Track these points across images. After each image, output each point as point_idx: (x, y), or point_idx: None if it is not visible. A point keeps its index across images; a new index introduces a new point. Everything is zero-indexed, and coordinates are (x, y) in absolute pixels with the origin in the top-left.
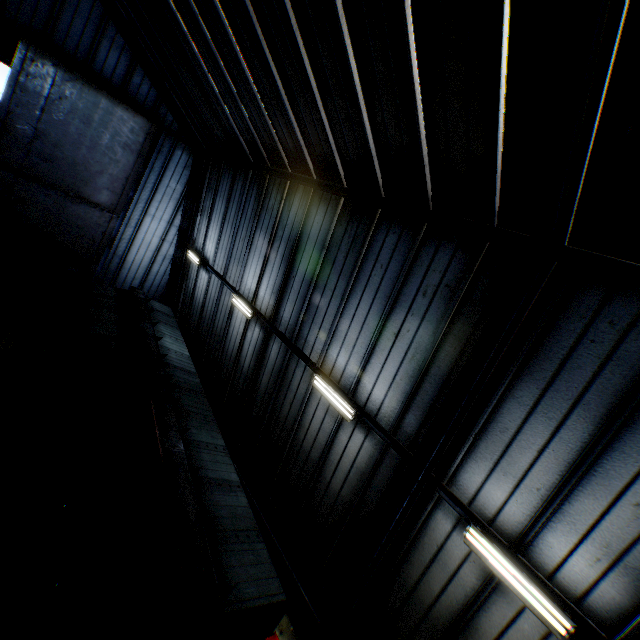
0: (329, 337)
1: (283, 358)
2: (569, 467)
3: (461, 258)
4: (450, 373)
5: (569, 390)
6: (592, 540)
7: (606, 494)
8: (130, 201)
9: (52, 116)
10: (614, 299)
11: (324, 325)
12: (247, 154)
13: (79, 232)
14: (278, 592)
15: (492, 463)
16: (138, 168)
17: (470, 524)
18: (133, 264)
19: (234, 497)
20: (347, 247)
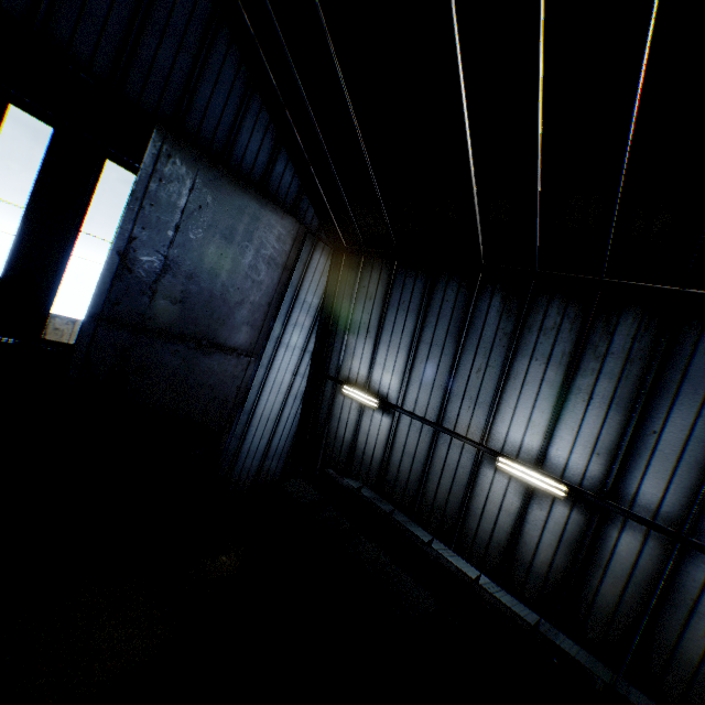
0: None
1: (658, 559)
2: None
3: None
4: None
5: None
6: None
7: None
8: (268, 333)
9: (187, 234)
10: None
11: None
12: (480, 254)
13: (209, 395)
14: None
15: None
16: (281, 286)
17: None
18: (261, 417)
19: None
20: None
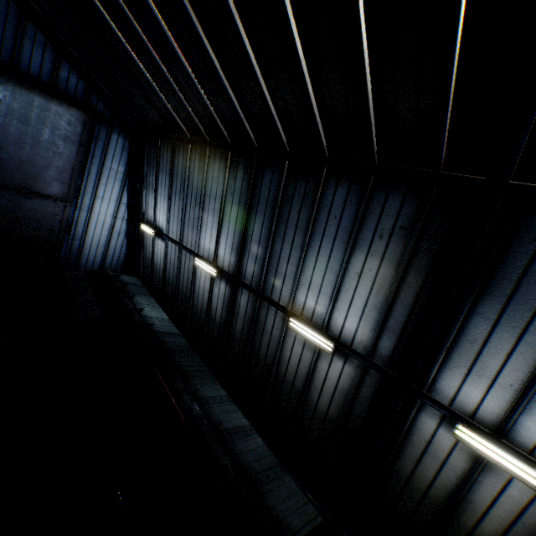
0: (295, 284)
1: (253, 306)
2: None
3: (411, 202)
4: (416, 301)
5: (528, 302)
6: None
7: None
8: (79, 188)
9: None
10: None
11: (288, 274)
12: (184, 131)
13: (38, 224)
14: (315, 515)
15: (466, 369)
16: (81, 157)
17: (457, 422)
18: (92, 244)
19: (252, 440)
20: (299, 204)
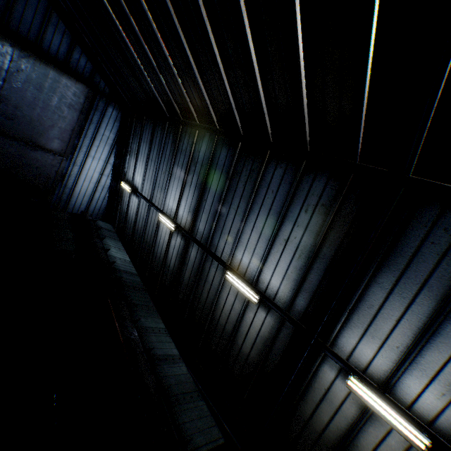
0: (235, 243)
1: (200, 259)
2: (419, 331)
3: (332, 185)
4: (328, 267)
5: (417, 277)
6: (438, 381)
7: (447, 349)
8: (76, 147)
9: (12, 85)
10: (447, 213)
11: (231, 234)
12: (164, 110)
13: (38, 172)
14: (219, 437)
15: (363, 330)
16: (80, 122)
17: (350, 374)
18: (80, 193)
19: (177, 367)
20: (245, 178)
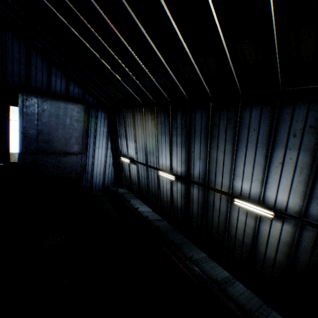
0: (232, 176)
1: (203, 195)
2: None
3: (315, 109)
4: None
5: None
6: None
7: None
8: (87, 145)
9: (42, 121)
10: None
11: (225, 171)
12: (139, 101)
13: (70, 169)
14: None
15: None
16: (85, 128)
17: None
18: (97, 174)
19: (237, 286)
20: (224, 126)
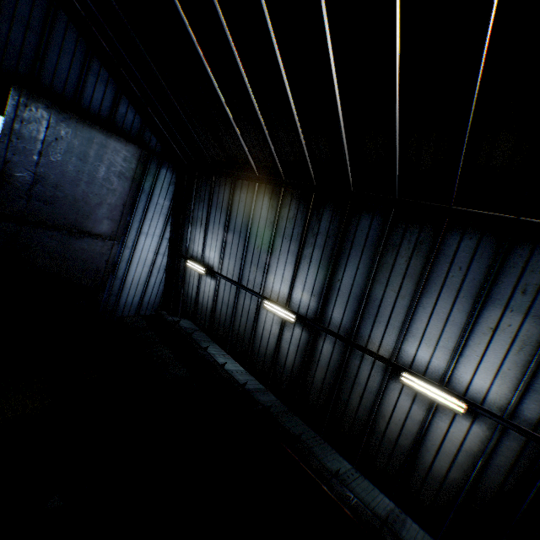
0: (403, 334)
1: (340, 355)
2: None
3: None
4: None
5: None
6: None
7: None
8: (127, 225)
9: (49, 158)
10: None
11: (392, 323)
12: (254, 169)
13: (84, 265)
14: None
15: None
16: (132, 193)
17: None
18: (132, 282)
19: (411, 528)
20: (408, 252)
